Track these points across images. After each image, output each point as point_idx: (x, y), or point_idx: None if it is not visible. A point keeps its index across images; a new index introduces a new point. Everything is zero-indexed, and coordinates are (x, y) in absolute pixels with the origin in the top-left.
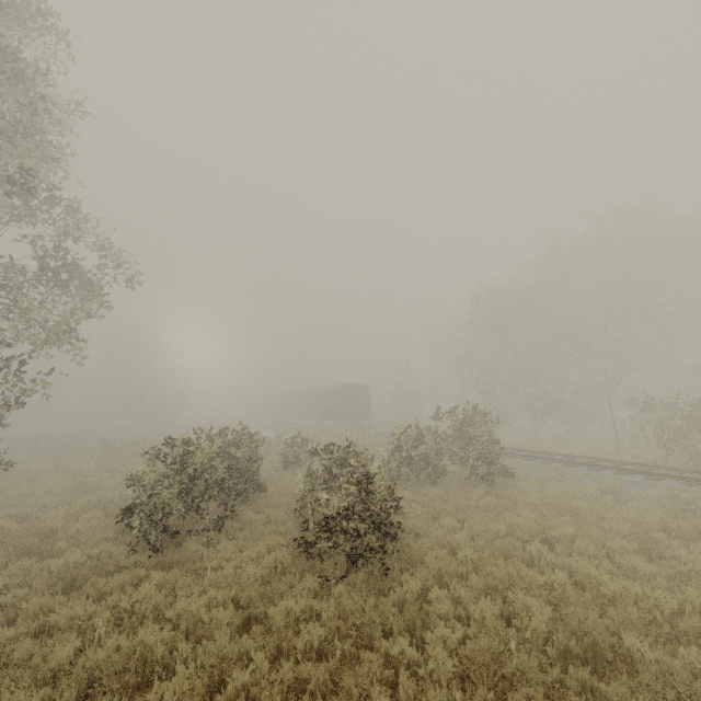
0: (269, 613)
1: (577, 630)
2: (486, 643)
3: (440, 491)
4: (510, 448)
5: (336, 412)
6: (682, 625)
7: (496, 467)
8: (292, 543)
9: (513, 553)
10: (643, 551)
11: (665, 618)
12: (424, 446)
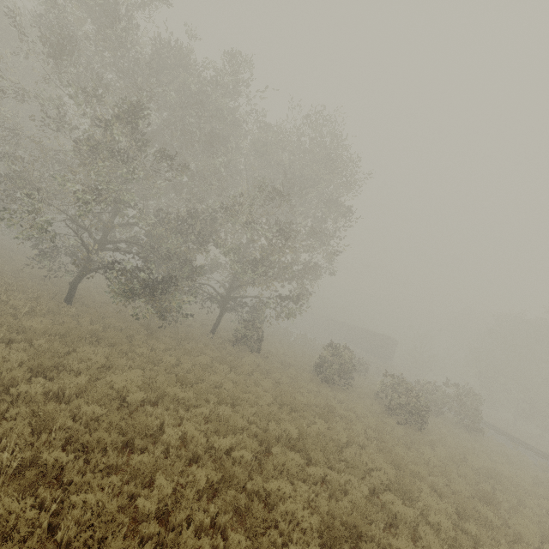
0: (384, 420)
1: (488, 471)
2: (457, 455)
3: (441, 420)
4: (489, 423)
5: (370, 348)
6: (527, 490)
7: (475, 425)
8: (384, 406)
9: (471, 454)
10: (534, 482)
11: (524, 491)
12: (437, 396)
